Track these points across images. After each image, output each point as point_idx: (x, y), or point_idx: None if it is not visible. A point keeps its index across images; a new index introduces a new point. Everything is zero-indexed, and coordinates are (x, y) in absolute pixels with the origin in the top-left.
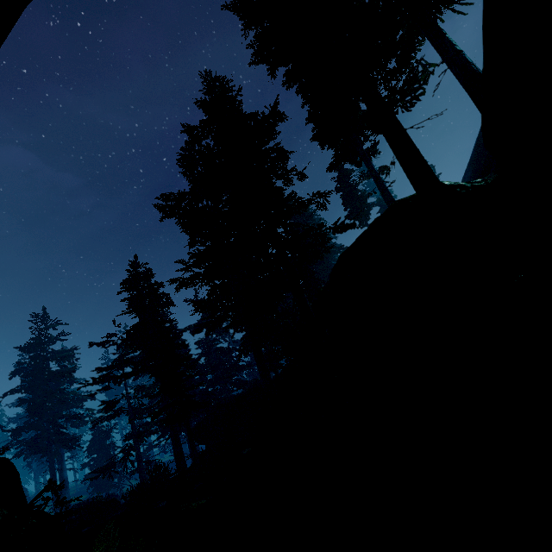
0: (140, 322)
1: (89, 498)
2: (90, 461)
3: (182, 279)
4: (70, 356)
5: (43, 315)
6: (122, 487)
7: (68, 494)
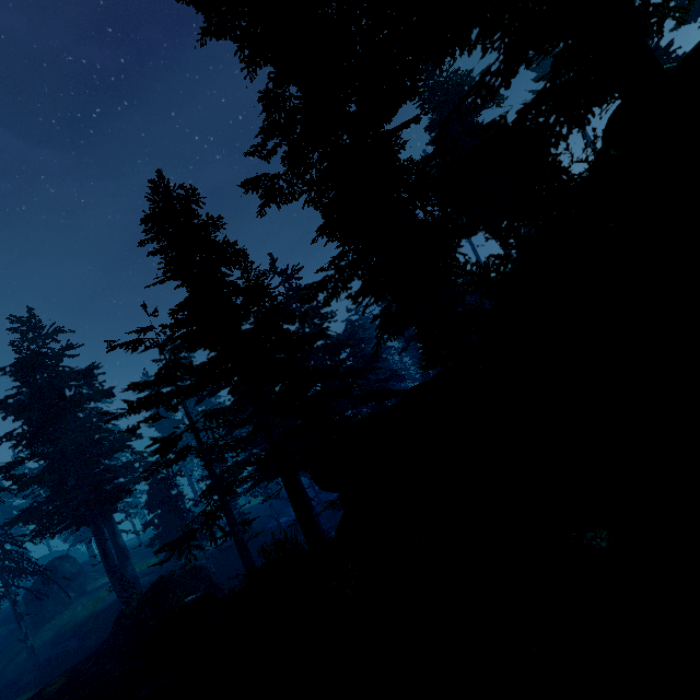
0: (191, 297)
1: (162, 580)
2: (152, 519)
3: (272, 176)
4: (89, 379)
5: (29, 318)
6: (205, 550)
7: (131, 566)
